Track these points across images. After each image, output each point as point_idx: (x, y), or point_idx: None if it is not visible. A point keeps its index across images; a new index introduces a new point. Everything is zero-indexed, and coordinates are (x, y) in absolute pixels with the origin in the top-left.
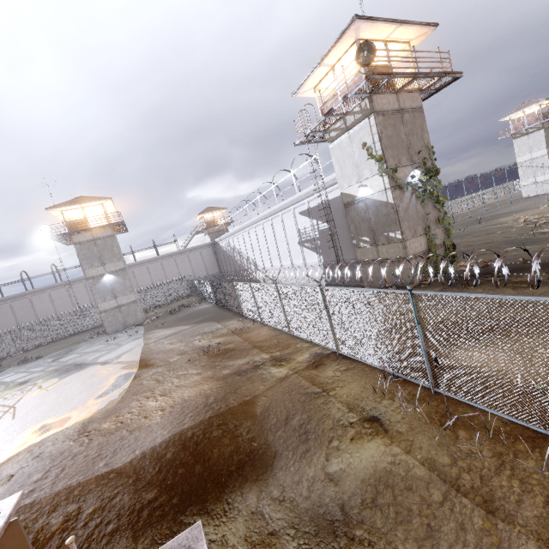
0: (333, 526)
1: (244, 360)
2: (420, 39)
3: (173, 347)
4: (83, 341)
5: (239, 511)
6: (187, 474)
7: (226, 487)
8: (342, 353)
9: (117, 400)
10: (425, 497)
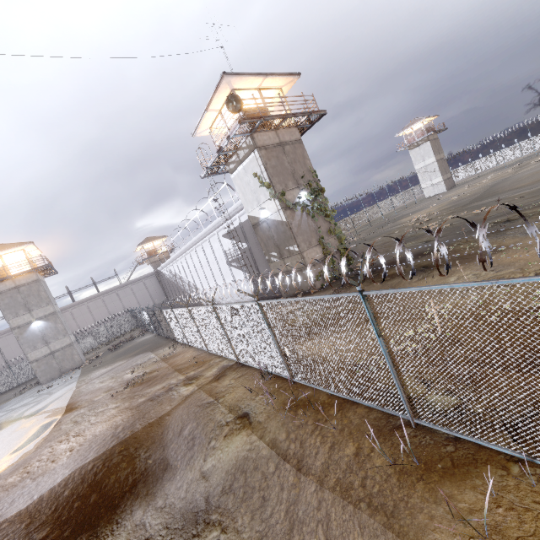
0: (197, 516)
1: (162, 385)
2: (290, 85)
3: (103, 385)
4: (14, 397)
5: (125, 527)
6: (83, 506)
7: (119, 508)
8: (241, 362)
9: (31, 451)
10: (264, 471)
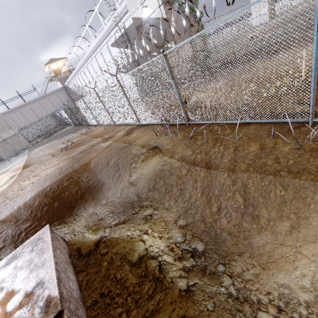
0: (132, 204)
1: (86, 145)
2: None
3: (45, 153)
4: None
5: (82, 215)
6: (50, 209)
7: (75, 208)
8: (142, 123)
9: (6, 188)
10: (179, 174)
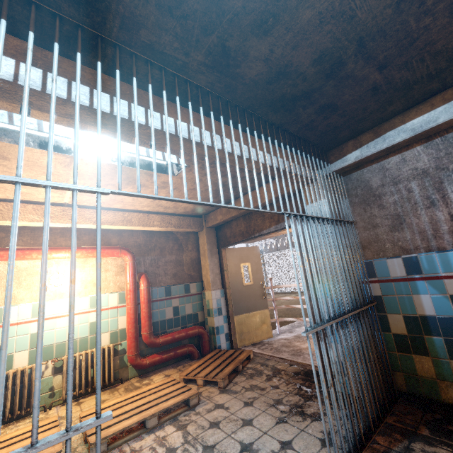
0: None
1: None
2: None
3: None
4: None
5: None
6: None
7: None
8: None
9: None
10: None
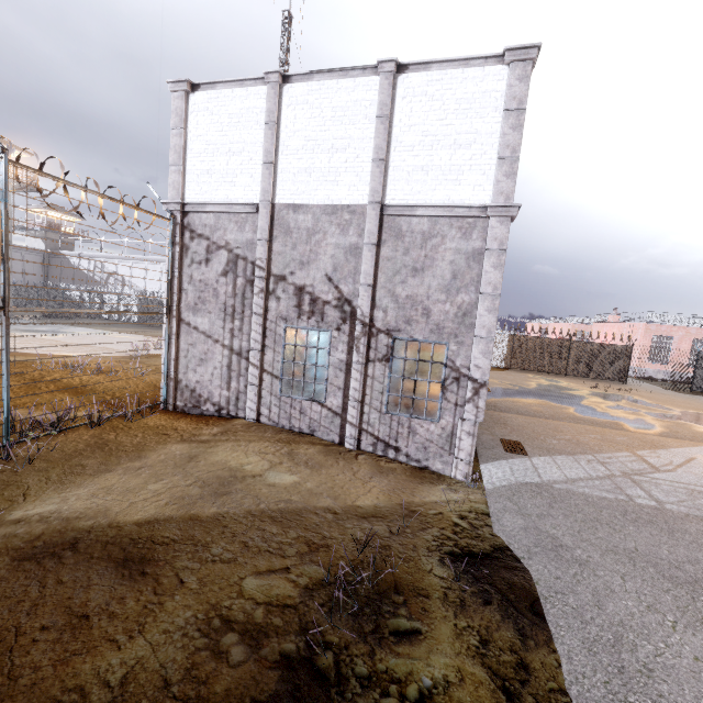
0: None
1: None
2: None
3: None
4: None
5: None
6: None
7: None
8: None
9: None
10: None
